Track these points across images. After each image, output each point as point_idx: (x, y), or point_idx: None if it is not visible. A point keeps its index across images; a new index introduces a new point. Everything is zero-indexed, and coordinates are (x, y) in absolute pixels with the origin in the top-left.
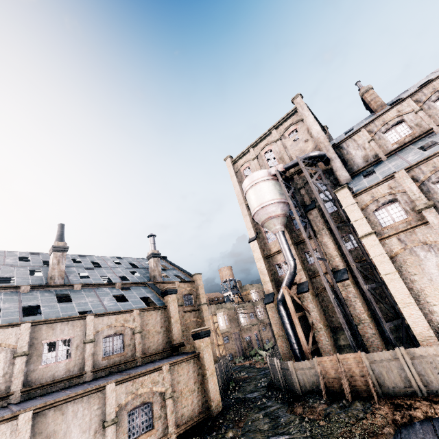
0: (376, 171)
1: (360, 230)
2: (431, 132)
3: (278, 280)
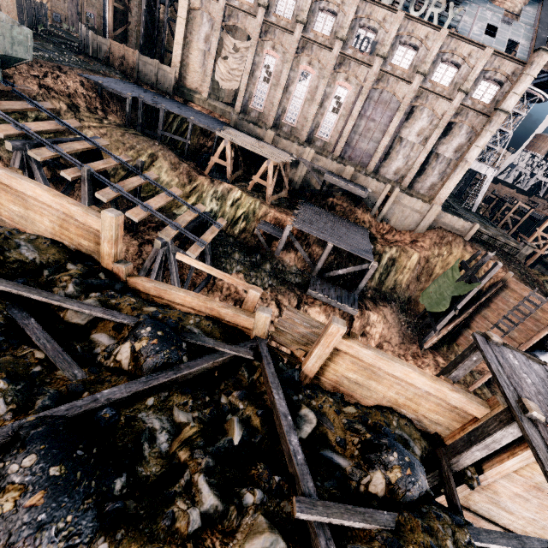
0: None
1: None
2: None
3: None
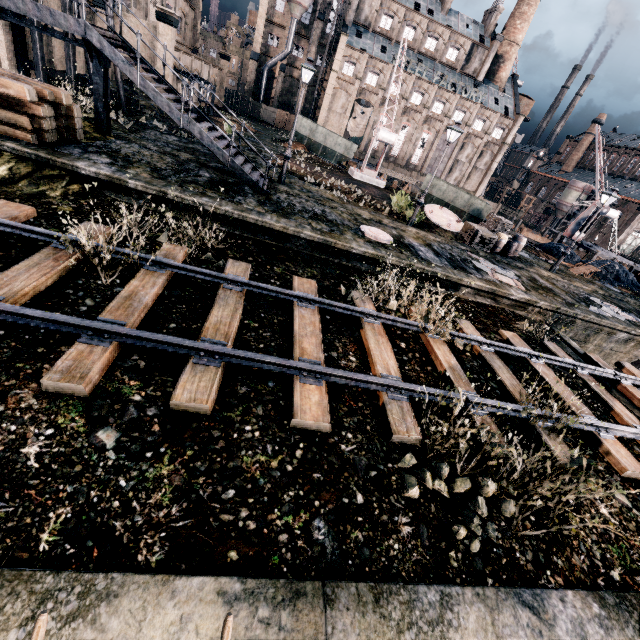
0: (363, 37)
1: (335, 67)
2: (392, 41)
3: (265, 47)
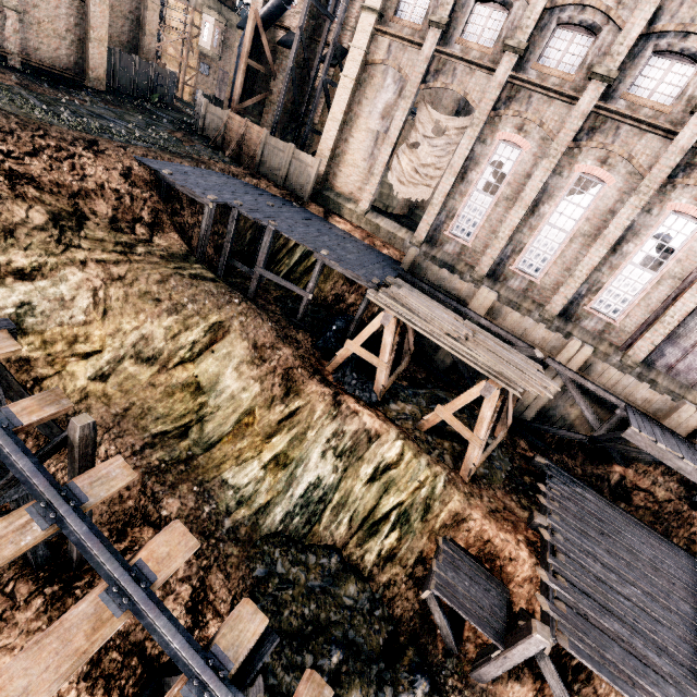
0: None
1: None
2: None
3: None
